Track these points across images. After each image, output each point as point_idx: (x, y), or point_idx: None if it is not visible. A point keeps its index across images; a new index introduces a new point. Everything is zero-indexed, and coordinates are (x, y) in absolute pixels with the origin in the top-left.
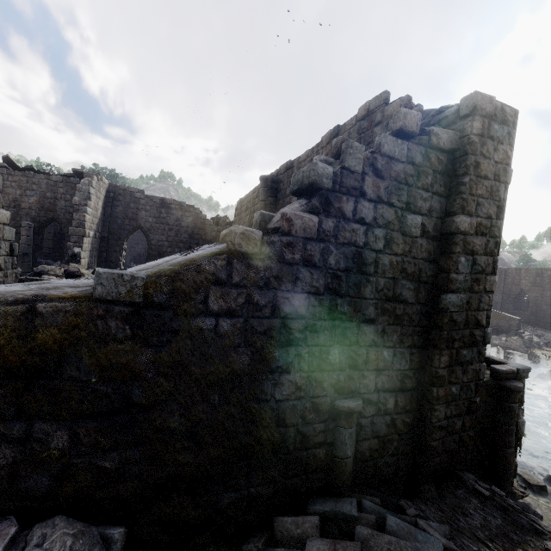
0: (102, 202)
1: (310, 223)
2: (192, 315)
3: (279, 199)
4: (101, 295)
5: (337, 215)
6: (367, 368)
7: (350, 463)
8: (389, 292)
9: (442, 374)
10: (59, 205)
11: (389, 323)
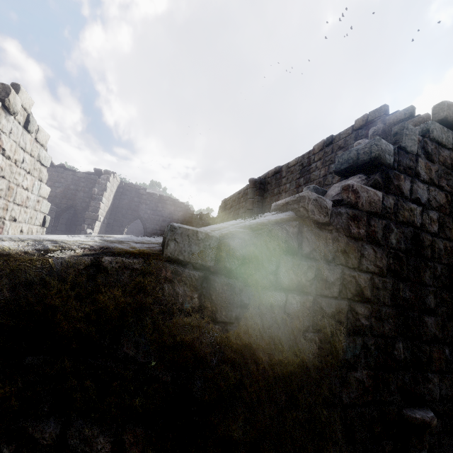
0: (113, 195)
1: (374, 197)
2: (263, 287)
3: (266, 197)
4: (172, 253)
5: (396, 192)
6: (430, 368)
7: None
8: (446, 279)
9: None
10: (79, 195)
11: (448, 315)
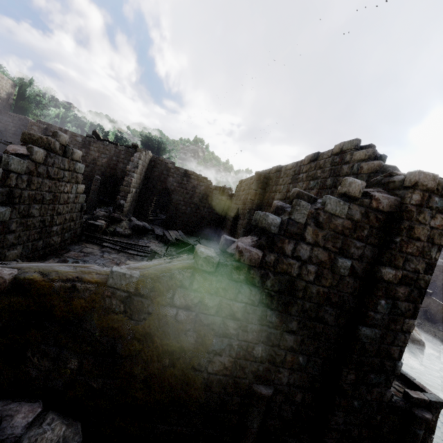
0: (146, 168)
1: (255, 256)
2: (162, 305)
3: (267, 192)
4: (111, 284)
5: (278, 252)
6: (283, 366)
7: (255, 433)
8: (312, 313)
9: (346, 389)
10: (119, 166)
11: (308, 336)
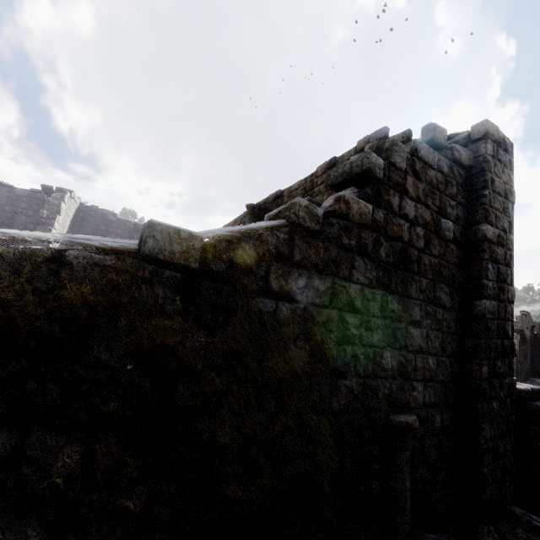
0: (70, 221)
1: (365, 209)
2: (252, 292)
3: None
4: (151, 251)
5: (386, 207)
6: (415, 377)
7: (408, 498)
8: (430, 294)
9: (484, 387)
10: (18, 220)
11: (432, 327)
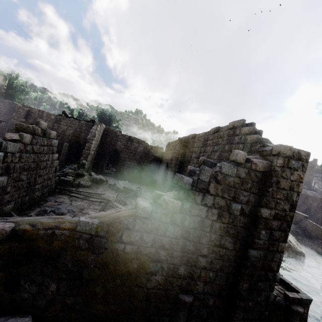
0: (101, 136)
1: (177, 205)
2: (114, 242)
3: (186, 152)
4: (79, 230)
5: (192, 201)
6: (199, 280)
7: None
8: (217, 242)
9: (243, 294)
10: (82, 135)
11: (215, 258)
